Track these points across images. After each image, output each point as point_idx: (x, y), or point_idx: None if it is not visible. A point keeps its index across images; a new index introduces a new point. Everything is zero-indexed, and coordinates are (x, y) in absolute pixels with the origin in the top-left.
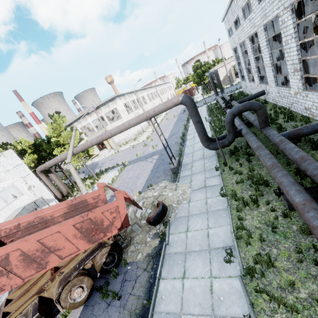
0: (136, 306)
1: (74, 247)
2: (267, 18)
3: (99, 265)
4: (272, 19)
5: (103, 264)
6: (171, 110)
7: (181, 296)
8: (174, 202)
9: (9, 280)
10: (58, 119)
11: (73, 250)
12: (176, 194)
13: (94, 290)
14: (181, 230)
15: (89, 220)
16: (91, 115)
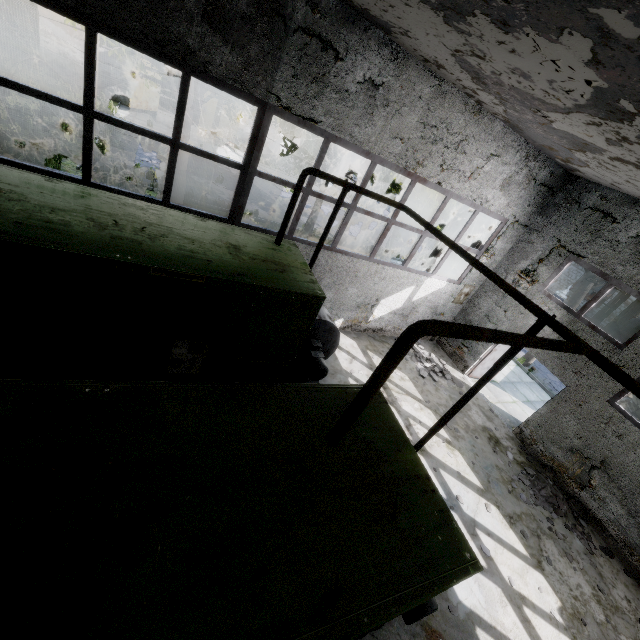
0: None
1: None
2: None
3: None
4: None
5: None
6: None
7: None
8: None
9: None
10: None
11: None
12: None
13: None
14: None
15: None
16: None
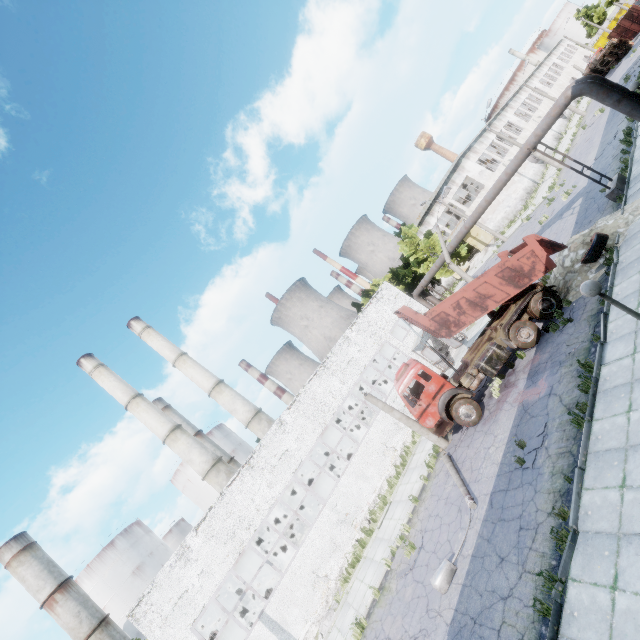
0: (591, 314)
1: (504, 294)
2: None
3: (536, 310)
4: None
5: (540, 310)
6: (591, 102)
7: (638, 281)
8: (619, 227)
9: (466, 319)
10: (408, 232)
11: (504, 296)
12: (621, 217)
13: (542, 336)
14: (635, 244)
15: (508, 270)
16: (433, 213)
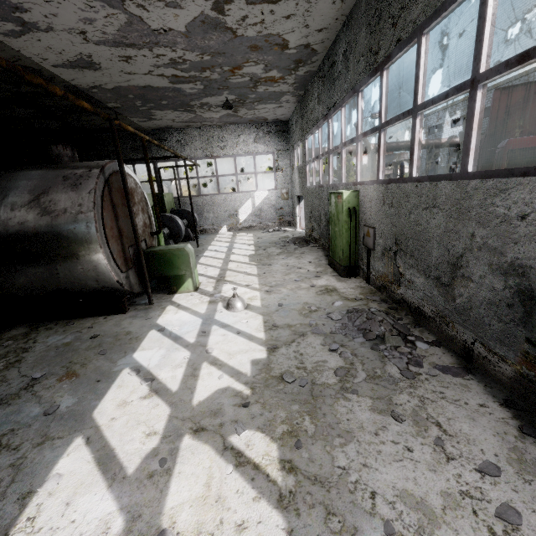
0: None
1: None
2: None
3: None
4: None
5: None
6: None
7: None
8: None
9: None
10: None
11: None
12: None
13: None
14: None
15: None
16: None
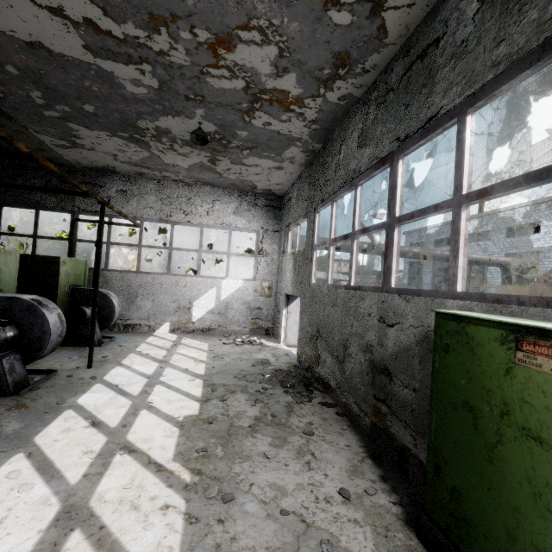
0: None
1: None
2: (517, 250)
3: None
4: (522, 252)
5: None
6: None
7: None
8: None
9: None
10: None
11: None
12: None
13: None
14: None
15: None
16: None
